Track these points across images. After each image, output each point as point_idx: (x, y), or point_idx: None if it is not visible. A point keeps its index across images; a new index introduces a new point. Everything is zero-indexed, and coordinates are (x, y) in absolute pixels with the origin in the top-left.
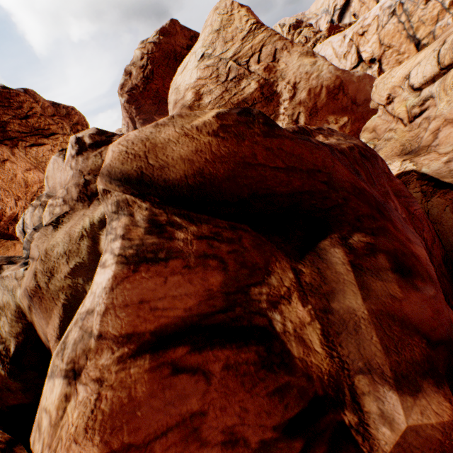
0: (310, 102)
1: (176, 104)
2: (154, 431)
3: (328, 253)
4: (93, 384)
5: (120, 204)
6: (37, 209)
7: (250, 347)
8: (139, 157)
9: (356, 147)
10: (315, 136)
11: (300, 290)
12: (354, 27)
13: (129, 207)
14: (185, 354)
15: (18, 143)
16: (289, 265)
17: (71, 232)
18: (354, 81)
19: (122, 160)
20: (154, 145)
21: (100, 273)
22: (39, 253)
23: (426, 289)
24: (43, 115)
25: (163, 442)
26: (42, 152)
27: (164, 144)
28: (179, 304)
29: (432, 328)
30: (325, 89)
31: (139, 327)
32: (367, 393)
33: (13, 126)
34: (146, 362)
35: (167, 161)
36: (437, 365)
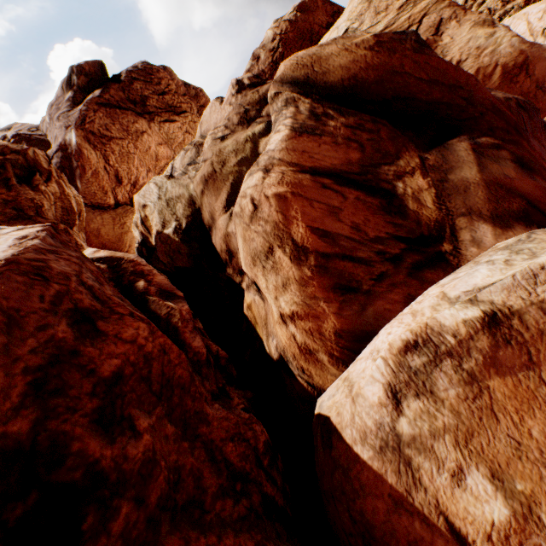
0: None
1: None
2: (313, 198)
3: (453, 146)
4: (278, 173)
5: (288, 101)
6: (189, 152)
7: (375, 199)
8: (306, 67)
9: (514, 99)
10: None
11: (423, 170)
12: None
13: (295, 103)
14: (330, 183)
15: (154, 118)
16: (416, 154)
17: (237, 139)
18: (545, 58)
19: (292, 70)
20: (319, 58)
21: (276, 135)
22: (213, 153)
23: (544, 184)
24: (177, 93)
25: (318, 205)
26: (173, 129)
27: (327, 57)
28: (327, 160)
29: (536, 200)
30: (501, 69)
31: (302, 163)
32: (464, 228)
33: (152, 101)
34: (307, 176)
35: (328, 69)
36: (531, 216)
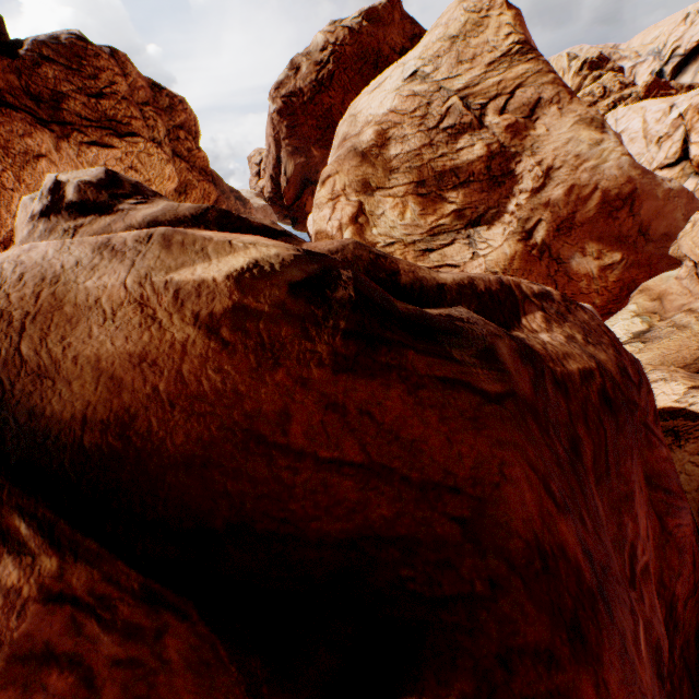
0: (565, 209)
1: (345, 141)
2: None
3: None
4: None
5: None
6: None
7: None
8: (7, 322)
9: (599, 373)
10: (527, 311)
11: None
12: (696, 95)
13: None
14: None
15: (71, 133)
16: None
17: None
18: (657, 196)
19: None
20: (58, 303)
21: None
22: None
23: None
24: (127, 100)
25: None
26: (105, 159)
27: (81, 308)
28: None
29: None
30: (601, 194)
31: None
32: None
33: (74, 104)
34: None
35: (59, 361)
36: None
